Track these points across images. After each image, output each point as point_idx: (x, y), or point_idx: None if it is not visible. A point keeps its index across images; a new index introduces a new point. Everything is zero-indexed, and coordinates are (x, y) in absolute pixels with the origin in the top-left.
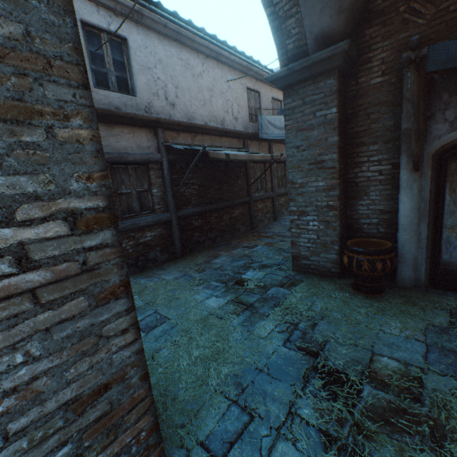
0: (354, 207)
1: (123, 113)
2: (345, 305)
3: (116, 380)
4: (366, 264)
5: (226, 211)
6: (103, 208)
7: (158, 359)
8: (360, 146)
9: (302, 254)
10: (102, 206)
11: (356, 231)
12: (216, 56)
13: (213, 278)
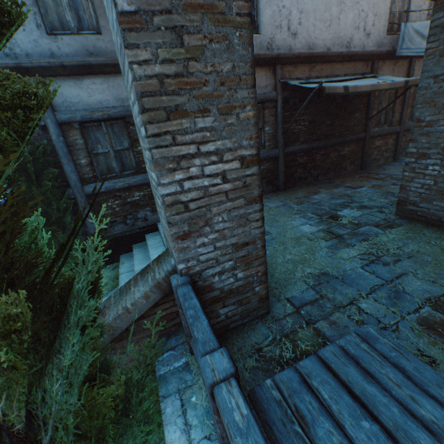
0: None
1: None
2: (442, 253)
3: (251, 242)
4: None
5: (333, 149)
6: (254, 154)
7: None
8: None
9: (410, 200)
10: (254, 153)
11: None
12: None
13: (309, 211)
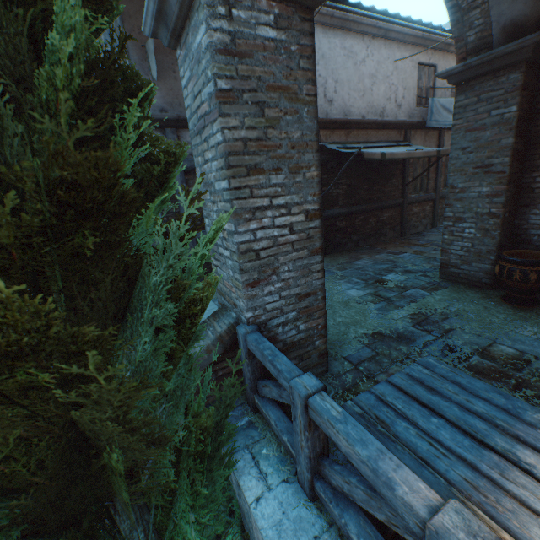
0: (525, 216)
1: None
2: (485, 310)
3: (313, 293)
4: (517, 274)
5: (373, 214)
6: (317, 209)
7: None
8: None
9: (451, 262)
10: (317, 208)
11: (523, 243)
12: (383, 33)
13: (354, 276)
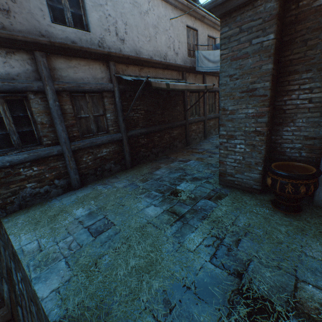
0: (279, 132)
1: (78, 46)
2: (267, 222)
3: None
4: (290, 187)
5: (166, 132)
6: None
7: (100, 266)
8: (292, 74)
9: (228, 172)
10: None
11: (279, 154)
12: None
13: (154, 188)
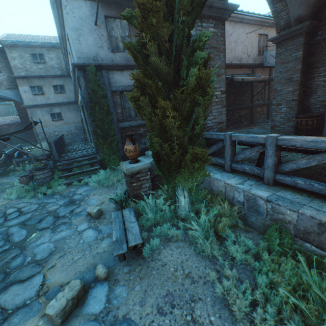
0: (308, 100)
1: None
2: None
3: (222, 123)
4: (303, 122)
5: (236, 111)
6: (224, 90)
7: None
8: (315, 69)
9: (276, 125)
10: (224, 90)
11: (307, 112)
12: (240, 20)
13: None
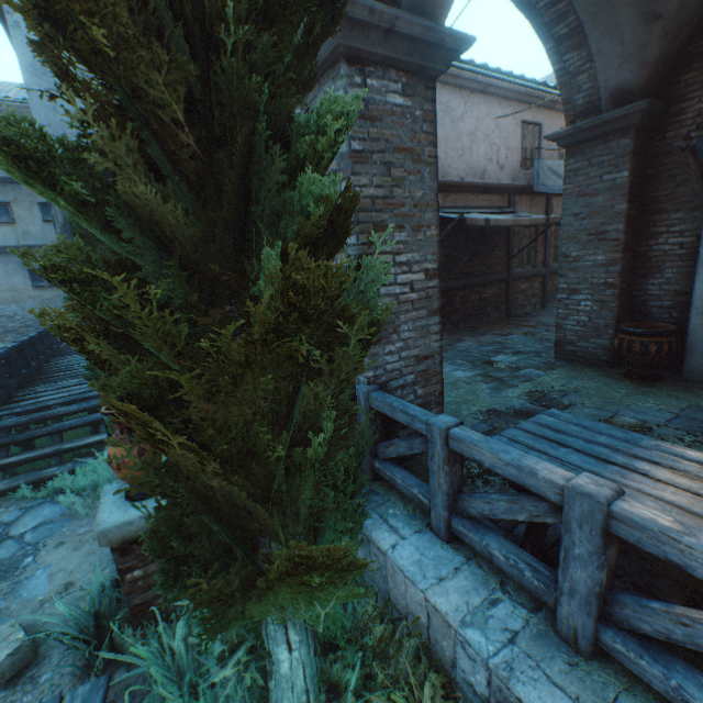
0: (642, 287)
1: None
2: (605, 387)
3: (430, 356)
4: (637, 346)
5: (474, 290)
6: (436, 268)
7: None
8: (658, 214)
9: (567, 339)
10: (436, 267)
11: (642, 316)
12: (483, 88)
13: (458, 358)
